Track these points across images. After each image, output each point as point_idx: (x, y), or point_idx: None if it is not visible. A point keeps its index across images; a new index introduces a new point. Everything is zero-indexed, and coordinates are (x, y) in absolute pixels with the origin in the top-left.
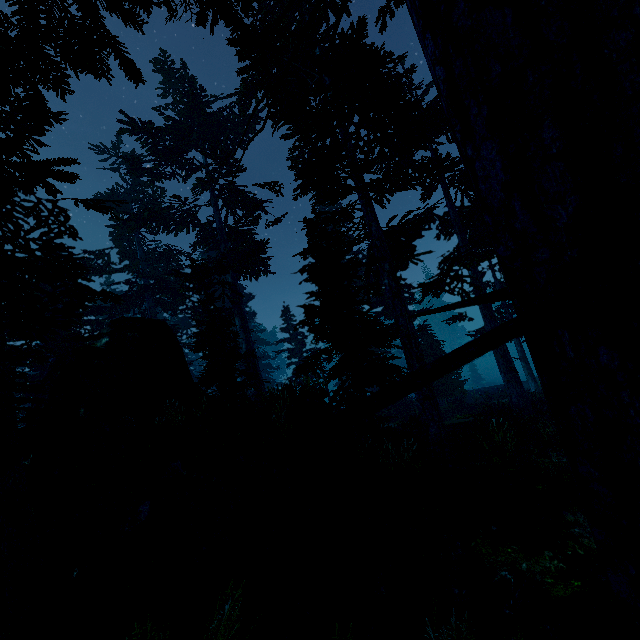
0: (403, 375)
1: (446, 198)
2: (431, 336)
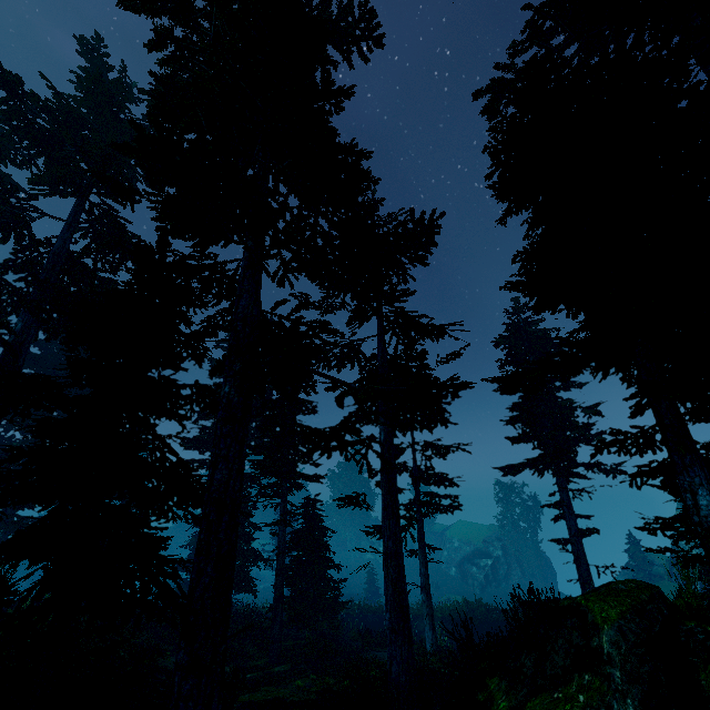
0: (170, 593)
1: (379, 336)
2: (318, 519)
